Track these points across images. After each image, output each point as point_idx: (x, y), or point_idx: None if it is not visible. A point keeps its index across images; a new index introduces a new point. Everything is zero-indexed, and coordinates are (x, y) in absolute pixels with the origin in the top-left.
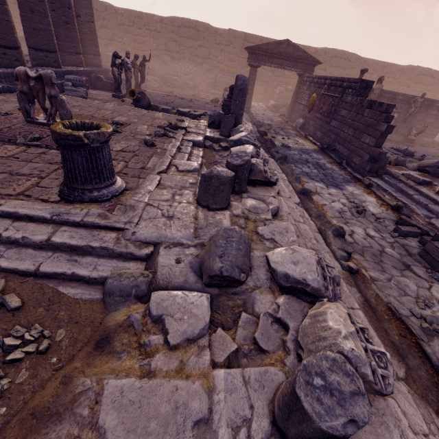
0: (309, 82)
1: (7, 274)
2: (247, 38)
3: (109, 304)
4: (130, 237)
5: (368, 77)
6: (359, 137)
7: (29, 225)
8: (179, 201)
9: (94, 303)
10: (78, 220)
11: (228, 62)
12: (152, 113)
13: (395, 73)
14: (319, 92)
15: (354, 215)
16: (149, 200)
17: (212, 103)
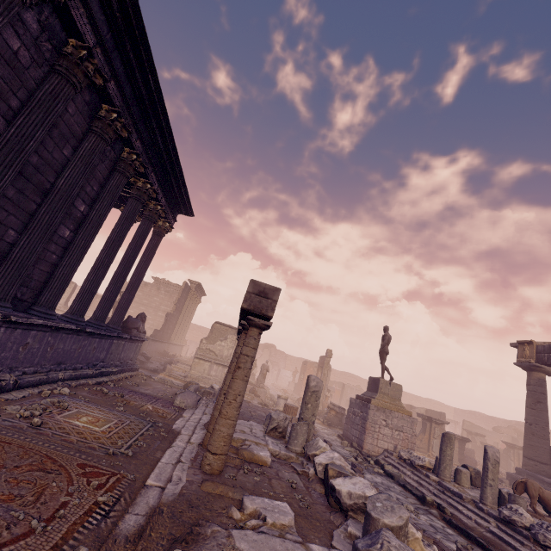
0: None
1: None
2: None
3: None
4: None
5: None
6: None
7: None
8: None
9: None
10: None
11: None
12: None
13: None
14: None
15: None
16: None
17: None
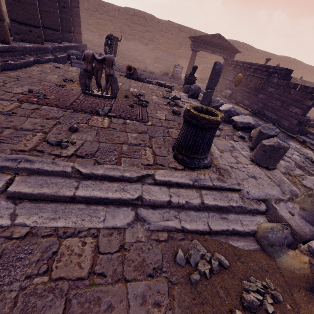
0: (234, 65)
1: (190, 234)
2: (180, 28)
3: (271, 253)
4: (248, 196)
5: (258, 61)
6: (286, 108)
7: (181, 191)
8: (244, 163)
9: (259, 252)
10: (211, 185)
11: (166, 44)
12: (146, 85)
13: (274, 60)
14: (245, 73)
15: (310, 164)
16: (228, 163)
17: (165, 76)
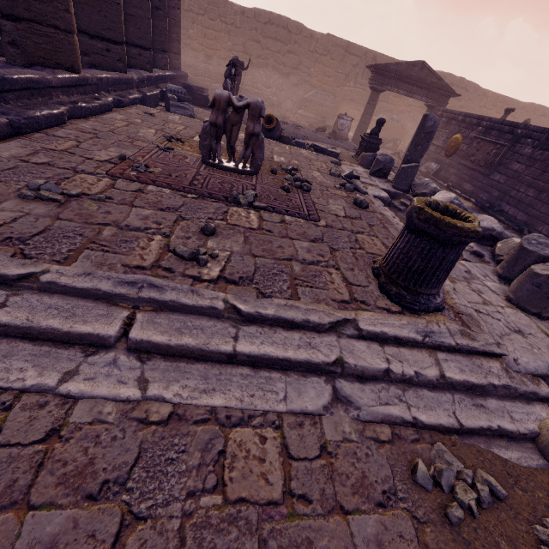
0: (447, 118)
1: (426, 431)
2: (349, 49)
3: None
4: (518, 368)
5: (485, 112)
6: (547, 201)
7: (402, 351)
8: (497, 304)
9: (547, 473)
10: (453, 343)
11: (321, 76)
12: (296, 150)
13: (515, 111)
14: (467, 134)
15: None
16: (469, 303)
17: (320, 133)
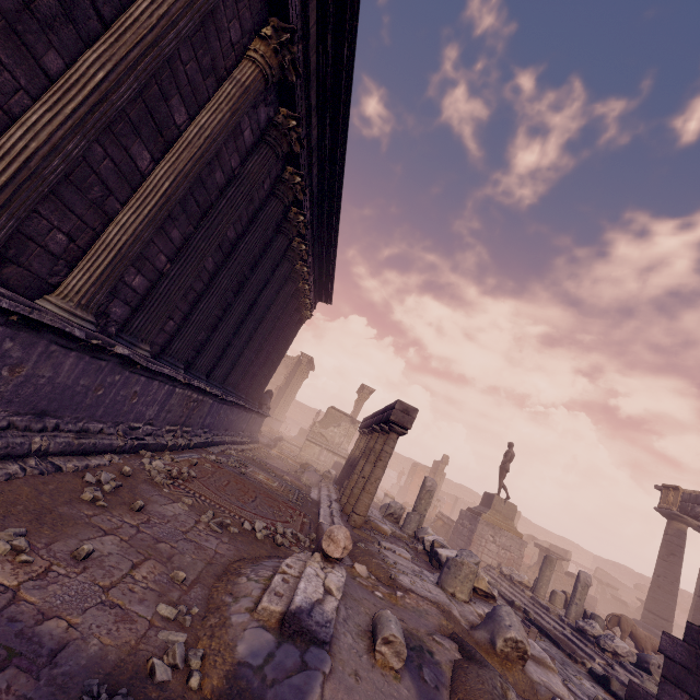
0: None
1: None
2: None
3: None
4: None
5: None
6: None
7: None
8: None
9: None
10: None
11: None
12: None
13: None
14: None
15: None
16: None
17: None
